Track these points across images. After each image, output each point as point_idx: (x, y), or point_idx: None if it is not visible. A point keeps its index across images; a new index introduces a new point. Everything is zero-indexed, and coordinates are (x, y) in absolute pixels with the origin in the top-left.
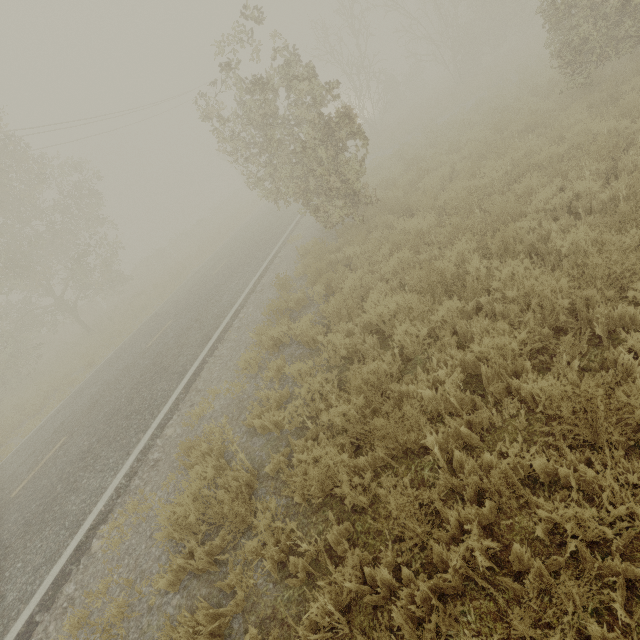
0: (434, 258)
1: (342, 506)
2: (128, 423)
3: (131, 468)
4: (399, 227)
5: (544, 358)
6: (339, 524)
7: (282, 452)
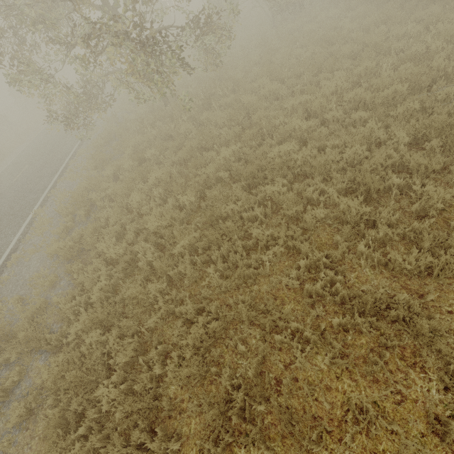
0: None
1: None
2: None
3: None
4: None
5: None
6: None
7: None
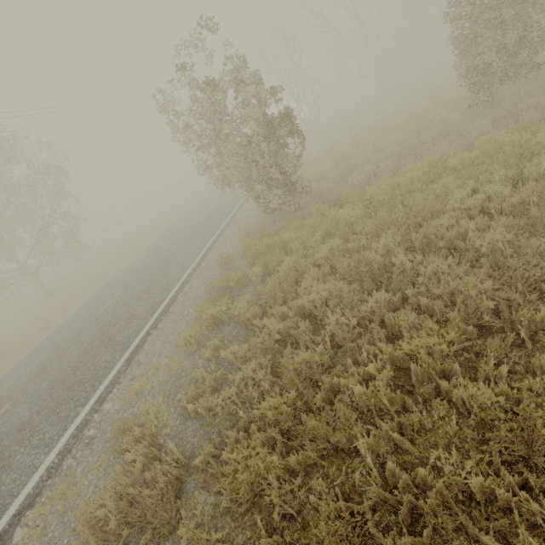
0: (362, 247)
1: (271, 508)
2: (69, 394)
3: (65, 445)
4: (330, 216)
5: (469, 356)
6: (267, 531)
7: (213, 442)
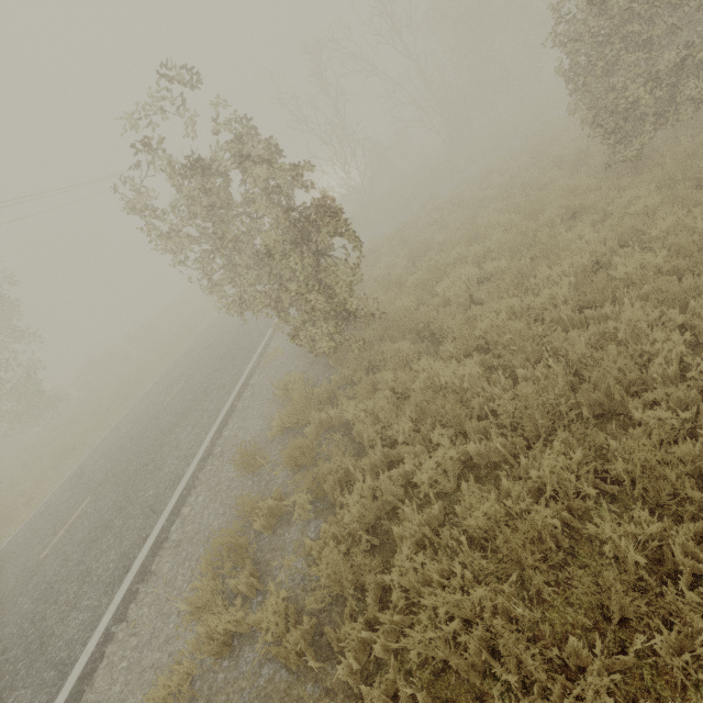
0: (494, 449)
1: None
2: None
3: None
4: (422, 374)
5: None
6: None
7: None
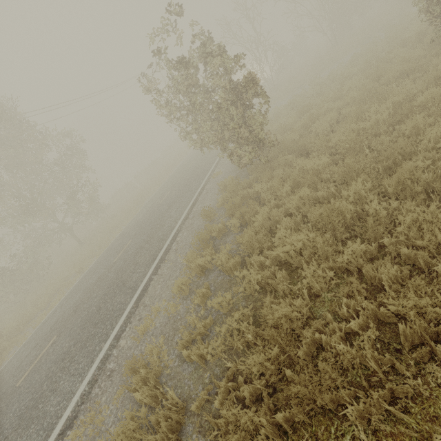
0: (331, 194)
1: None
2: (95, 331)
3: (93, 376)
4: (298, 166)
5: None
6: None
7: (206, 388)
